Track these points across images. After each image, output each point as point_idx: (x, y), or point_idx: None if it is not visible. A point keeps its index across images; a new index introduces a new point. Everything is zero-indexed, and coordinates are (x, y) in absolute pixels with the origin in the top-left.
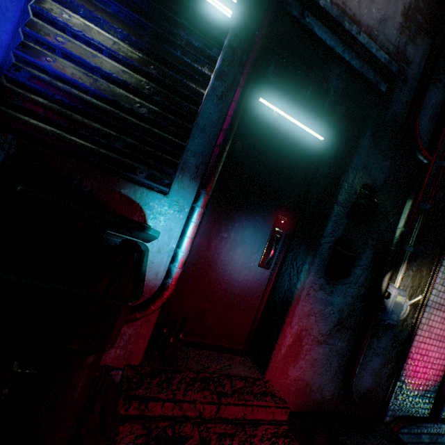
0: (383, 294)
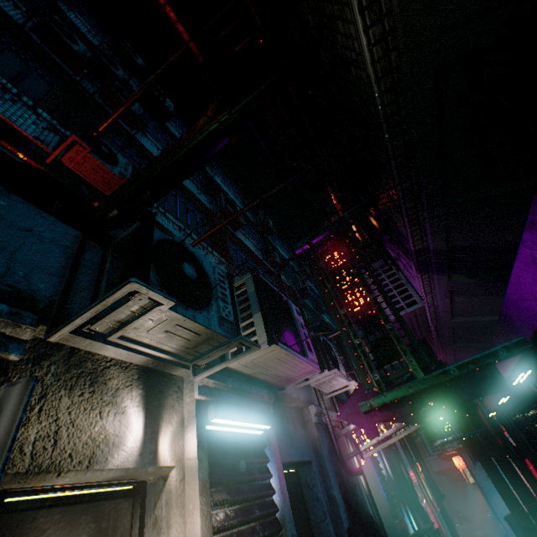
0: (423, 507)
